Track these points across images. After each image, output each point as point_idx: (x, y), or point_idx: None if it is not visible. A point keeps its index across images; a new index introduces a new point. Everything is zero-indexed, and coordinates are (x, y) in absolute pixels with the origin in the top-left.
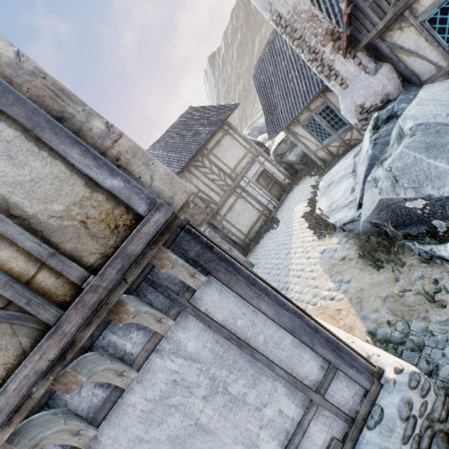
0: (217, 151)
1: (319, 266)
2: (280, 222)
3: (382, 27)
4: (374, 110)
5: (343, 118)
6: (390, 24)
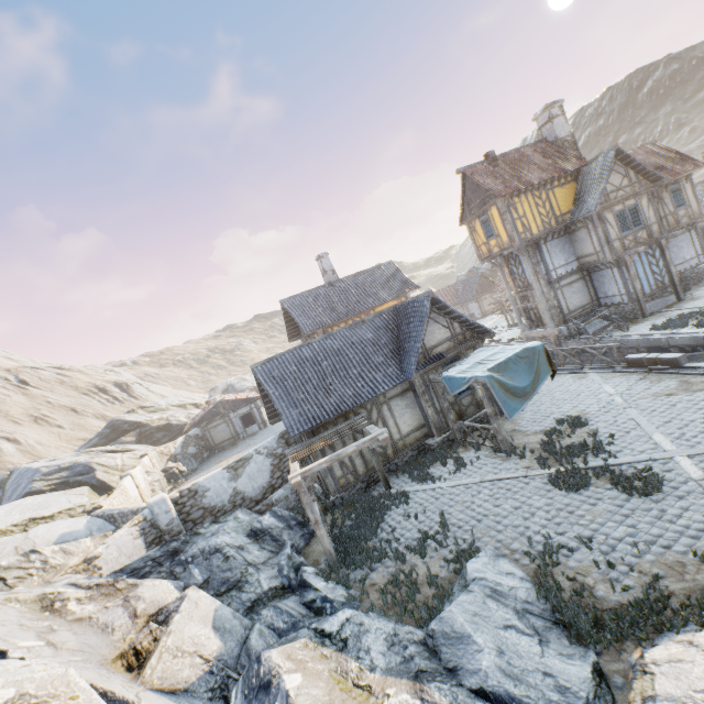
0: None
1: None
2: None
3: None
4: None
5: None
6: None
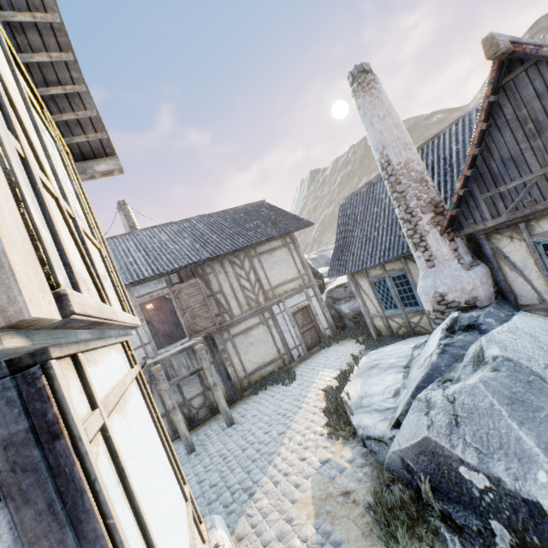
0: (266, 259)
1: (310, 484)
2: (297, 380)
3: (491, 226)
4: (456, 308)
5: (417, 296)
6: (501, 227)
